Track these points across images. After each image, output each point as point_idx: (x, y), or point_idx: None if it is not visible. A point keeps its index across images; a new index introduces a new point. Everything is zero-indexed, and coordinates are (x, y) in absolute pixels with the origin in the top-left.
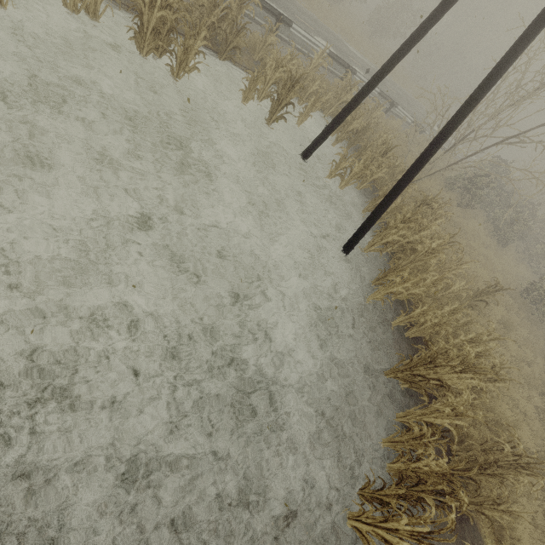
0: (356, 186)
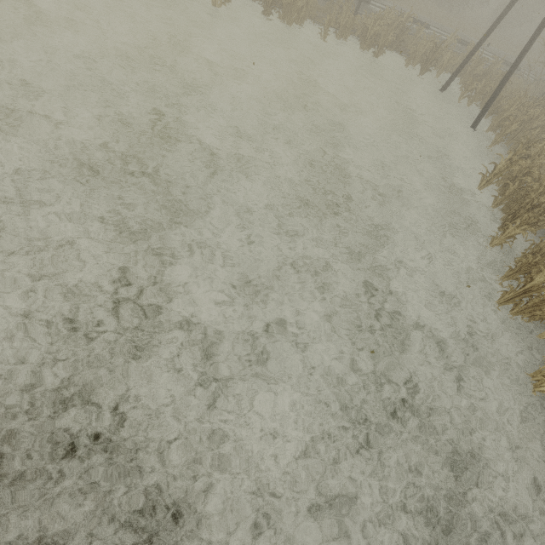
0: (479, 108)
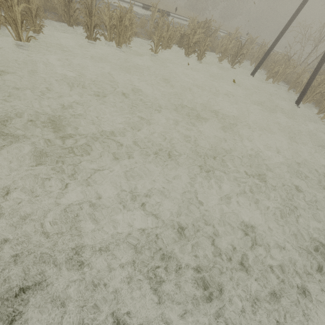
0: (275, 82)
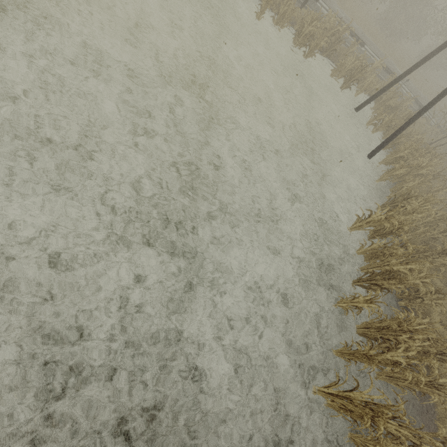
0: (381, 137)
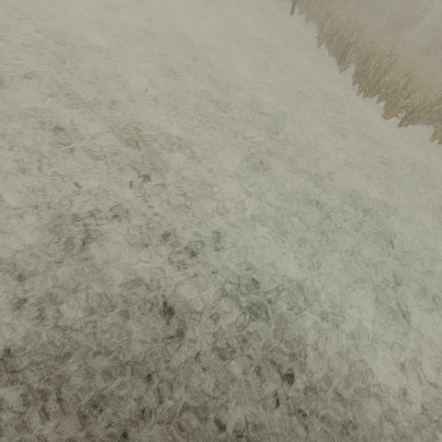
0: (285, 1)
